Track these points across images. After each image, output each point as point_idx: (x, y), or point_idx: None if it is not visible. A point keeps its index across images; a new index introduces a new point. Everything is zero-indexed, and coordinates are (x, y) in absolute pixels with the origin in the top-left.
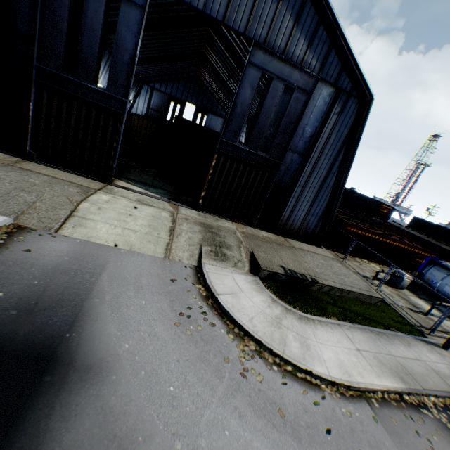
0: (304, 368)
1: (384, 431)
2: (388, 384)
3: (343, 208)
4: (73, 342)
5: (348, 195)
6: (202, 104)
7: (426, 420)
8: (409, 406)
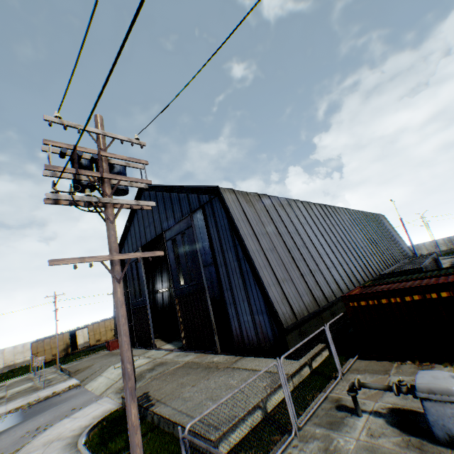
0: None
1: None
2: None
3: None
4: (2, 431)
5: None
6: None
7: None
8: None
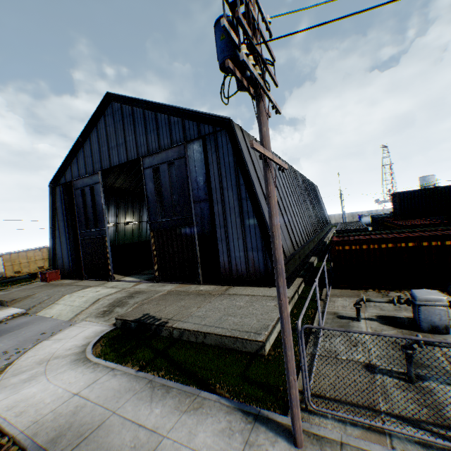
0: None
1: None
2: (26, 432)
3: None
4: None
5: None
6: None
7: None
8: None
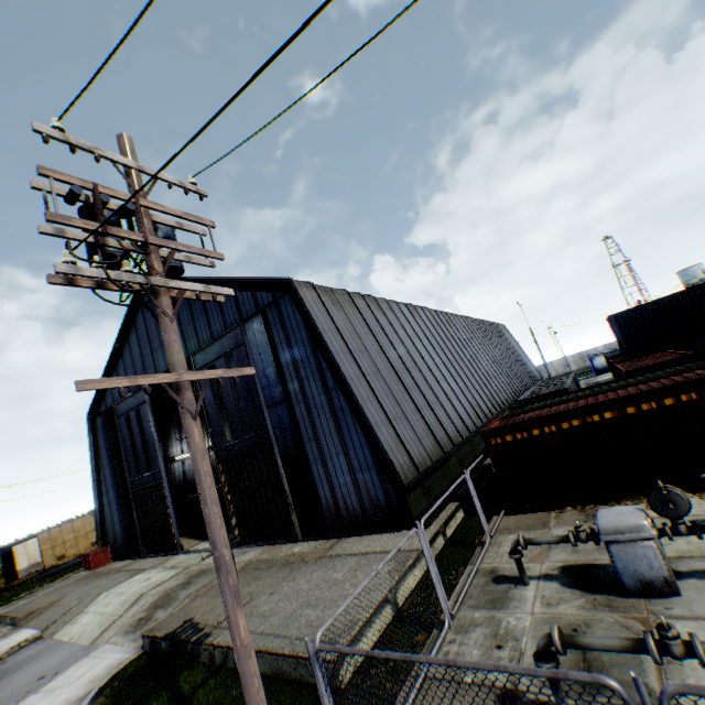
0: None
1: None
2: None
3: None
4: None
5: None
6: None
7: None
8: None
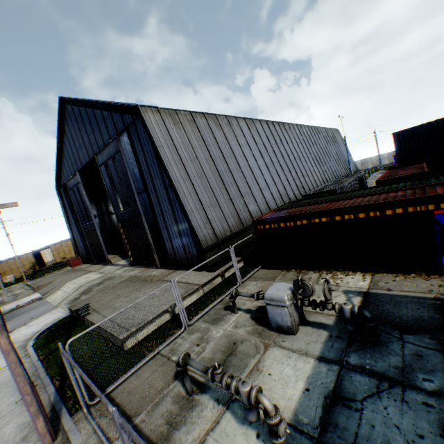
0: None
1: None
2: None
3: None
4: None
5: None
6: None
7: None
8: None
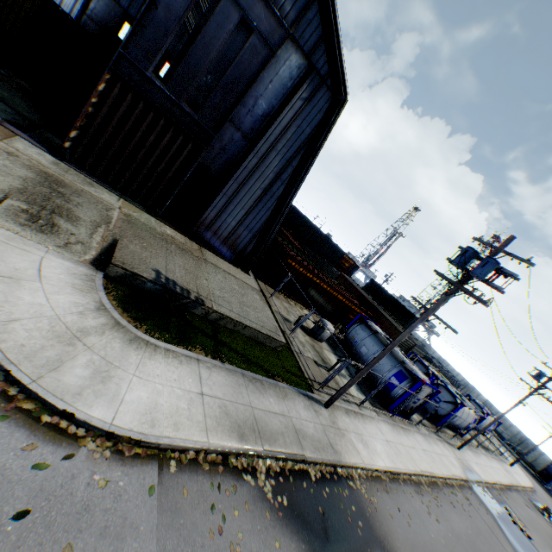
0: (62, 408)
1: (155, 508)
2: (213, 442)
3: (306, 247)
4: None
5: (315, 234)
6: (174, 51)
7: (241, 490)
8: (229, 472)
